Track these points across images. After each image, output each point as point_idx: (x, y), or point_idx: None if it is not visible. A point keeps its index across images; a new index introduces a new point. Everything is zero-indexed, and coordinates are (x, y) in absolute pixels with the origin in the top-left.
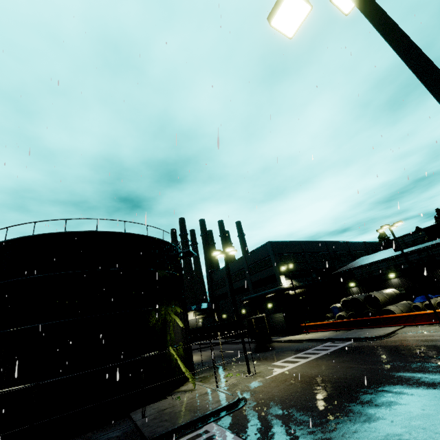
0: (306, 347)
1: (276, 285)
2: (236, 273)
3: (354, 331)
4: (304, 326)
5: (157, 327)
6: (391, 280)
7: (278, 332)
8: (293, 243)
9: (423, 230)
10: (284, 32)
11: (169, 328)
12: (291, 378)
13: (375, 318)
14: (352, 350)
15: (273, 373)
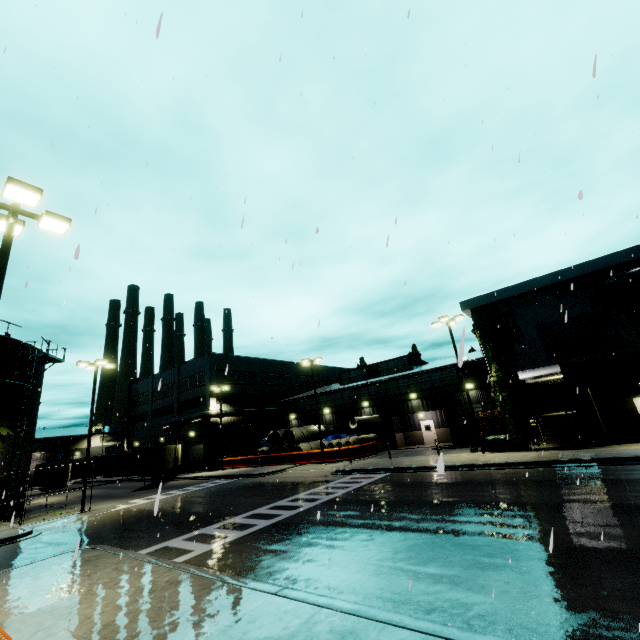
0: (193, 484)
1: (204, 409)
2: (165, 388)
3: (259, 468)
4: (222, 461)
5: None
6: (325, 415)
7: (195, 468)
8: (244, 359)
9: (365, 367)
10: None
11: None
12: (120, 513)
13: (282, 455)
14: (223, 486)
15: (112, 510)
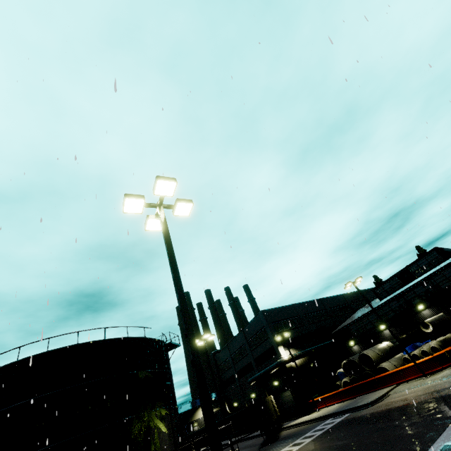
0: (308, 429)
1: (276, 358)
2: (239, 351)
3: (355, 400)
4: (313, 402)
5: (139, 438)
6: (383, 331)
7: (291, 415)
8: (287, 308)
9: (395, 276)
10: (156, 229)
11: (154, 436)
12: None
13: (371, 380)
14: (342, 424)
15: None
